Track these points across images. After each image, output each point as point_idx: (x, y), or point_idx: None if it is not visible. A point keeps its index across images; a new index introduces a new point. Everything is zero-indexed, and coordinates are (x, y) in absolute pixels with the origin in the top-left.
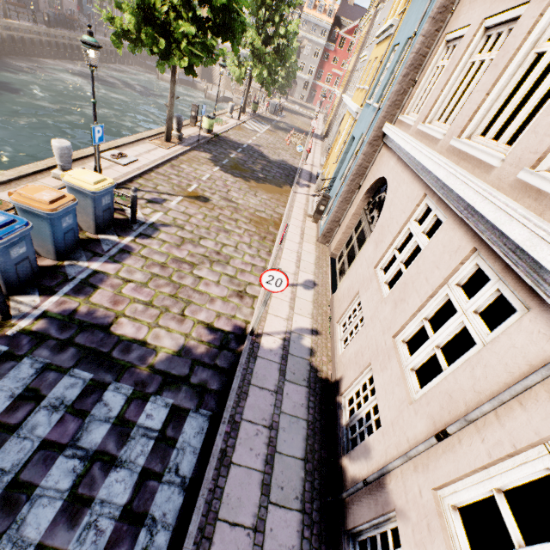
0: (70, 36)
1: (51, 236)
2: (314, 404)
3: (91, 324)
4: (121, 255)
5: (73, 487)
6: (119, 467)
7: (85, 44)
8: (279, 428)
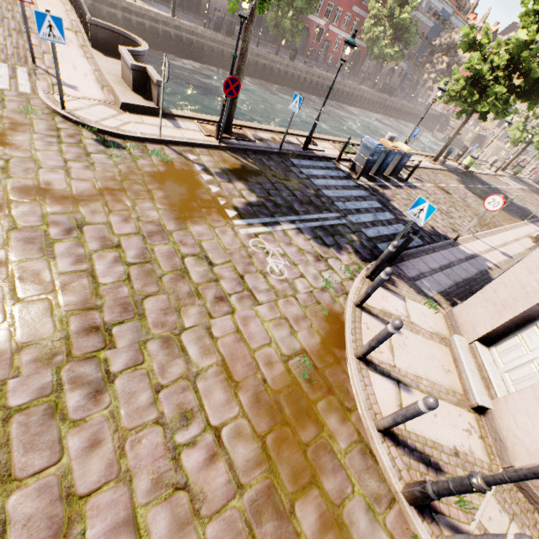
0: (387, 99)
1: (381, 162)
2: (479, 277)
3: (383, 196)
4: (397, 187)
5: (373, 221)
6: (386, 227)
7: (439, 89)
8: (455, 266)
